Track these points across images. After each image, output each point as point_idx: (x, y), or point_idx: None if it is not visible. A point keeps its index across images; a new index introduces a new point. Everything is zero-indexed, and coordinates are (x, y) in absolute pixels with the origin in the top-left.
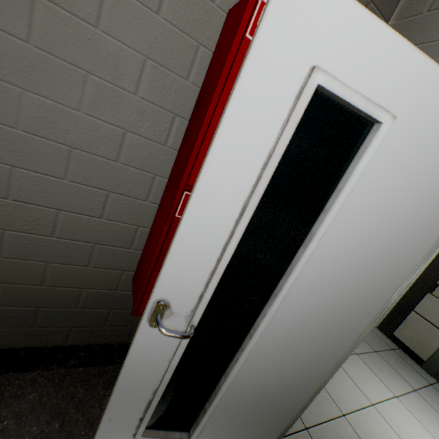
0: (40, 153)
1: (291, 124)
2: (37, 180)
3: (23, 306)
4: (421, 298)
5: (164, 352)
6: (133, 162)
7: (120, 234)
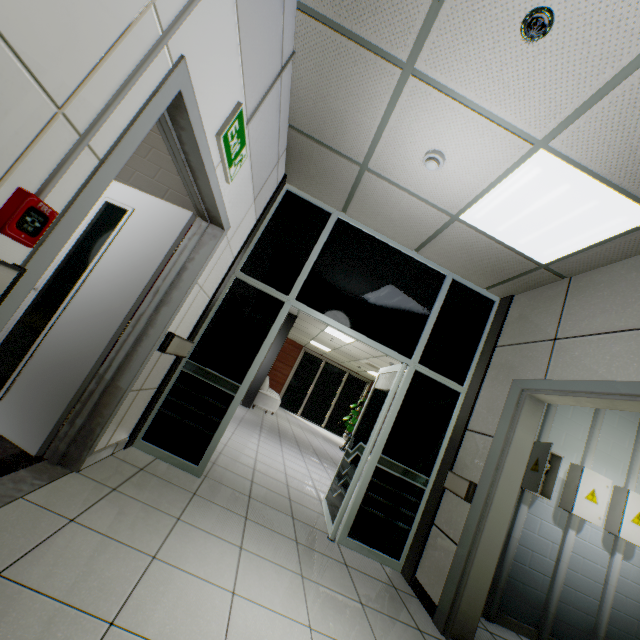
0: None
1: (97, 211)
2: None
3: None
4: (439, 498)
5: (19, 310)
6: None
7: None
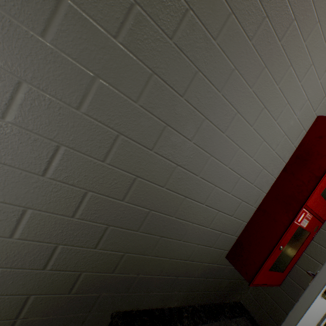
0: (228, 179)
1: None
2: (219, 193)
3: (171, 276)
4: None
5: (318, 316)
6: (258, 184)
7: (234, 226)
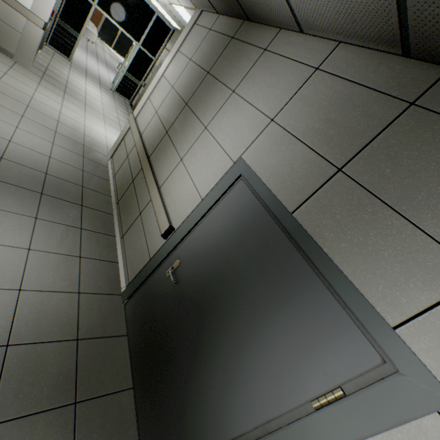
0: None
1: None
2: None
3: None
4: (141, 88)
5: None
6: None
7: None
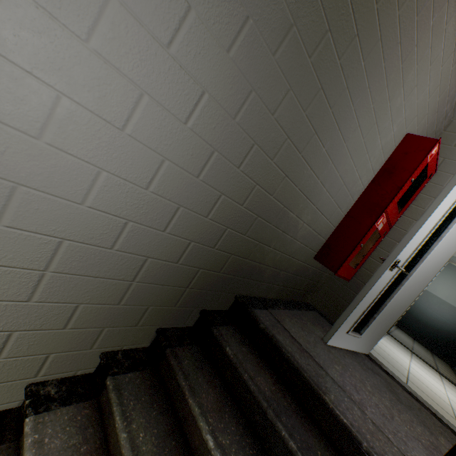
0: (336, 185)
1: None
2: (327, 198)
3: (277, 269)
4: None
5: (383, 284)
6: (352, 193)
7: (327, 230)
